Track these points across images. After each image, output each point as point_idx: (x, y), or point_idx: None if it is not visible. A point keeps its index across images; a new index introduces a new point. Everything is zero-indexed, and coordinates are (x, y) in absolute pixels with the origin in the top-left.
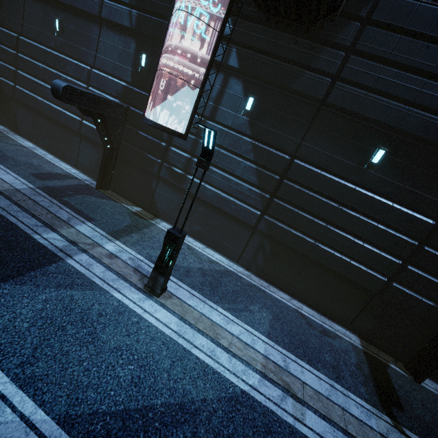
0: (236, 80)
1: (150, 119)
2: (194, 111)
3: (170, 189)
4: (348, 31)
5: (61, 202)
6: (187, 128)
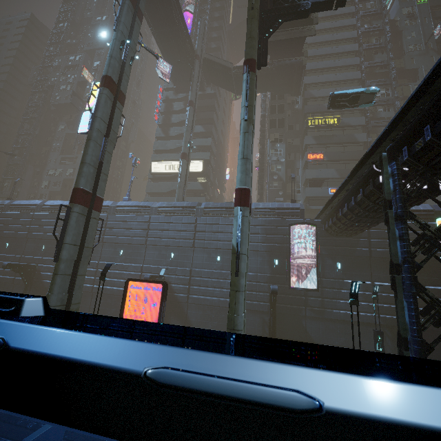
0: (327, 258)
1: (302, 288)
2: (317, 277)
3: (315, 321)
4: (364, 233)
5: None
6: (317, 285)
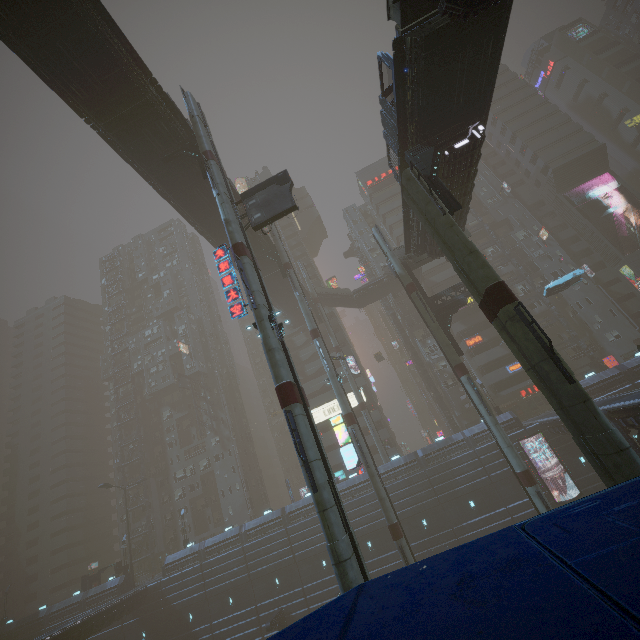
0: (568, 457)
1: (569, 499)
2: (573, 480)
3: None
4: None
5: None
6: (578, 489)
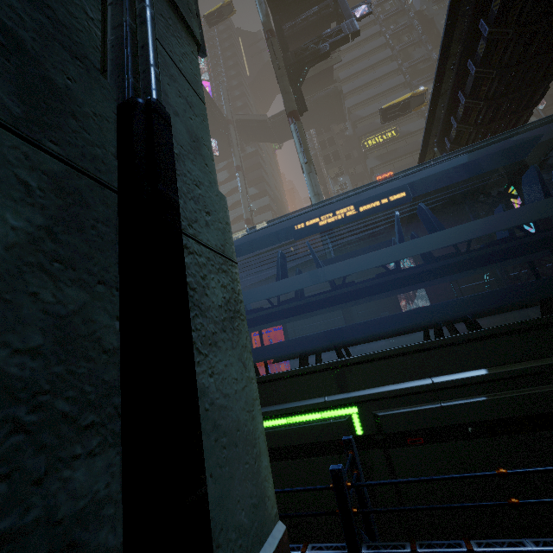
0: None
1: (415, 308)
2: (427, 293)
3: None
4: None
5: None
6: (430, 302)
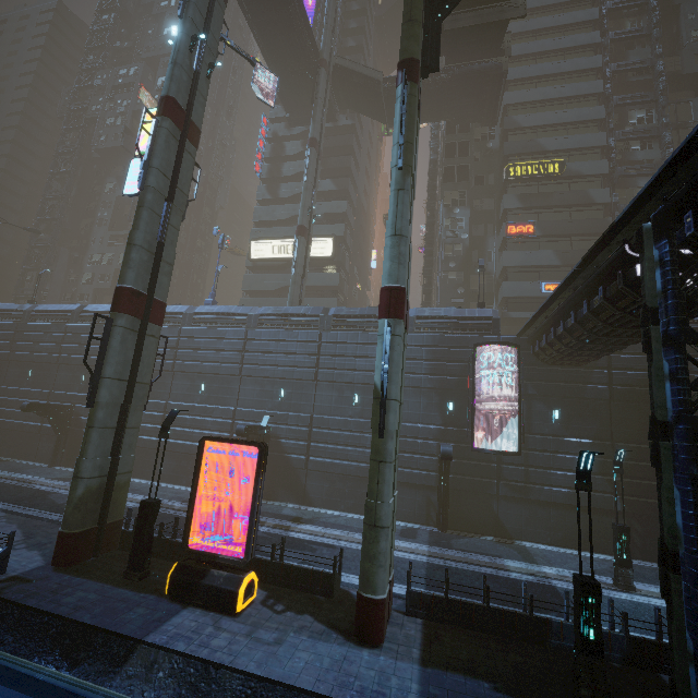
0: (537, 401)
1: (494, 449)
2: (519, 432)
3: (514, 504)
4: (602, 360)
5: (460, 550)
6: (518, 446)
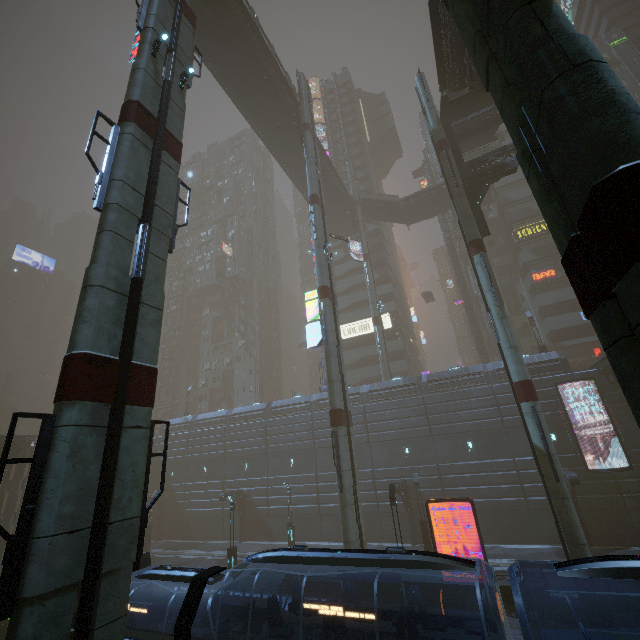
0: (627, 420)
1: (608, 468)
2: (624, 449)
3: None
4: None
5: None
6: (628, 461)
